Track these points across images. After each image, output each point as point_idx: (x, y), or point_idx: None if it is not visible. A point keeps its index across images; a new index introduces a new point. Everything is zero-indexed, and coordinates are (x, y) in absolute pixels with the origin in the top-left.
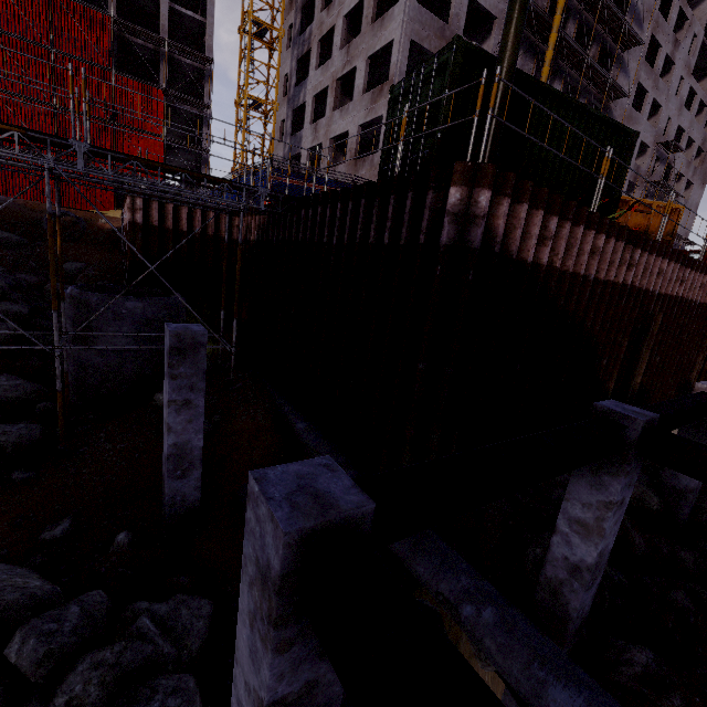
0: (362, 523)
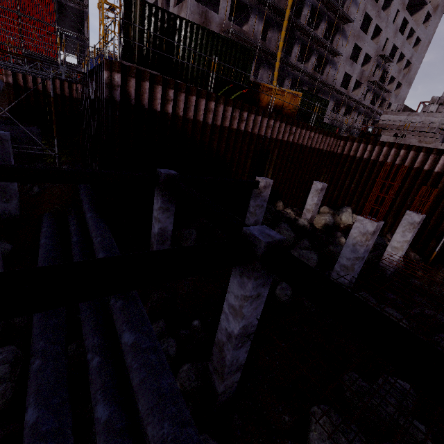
0: None
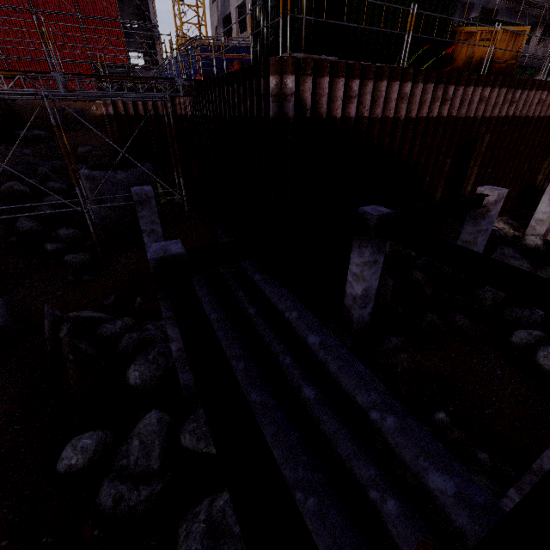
0: (182, 258)
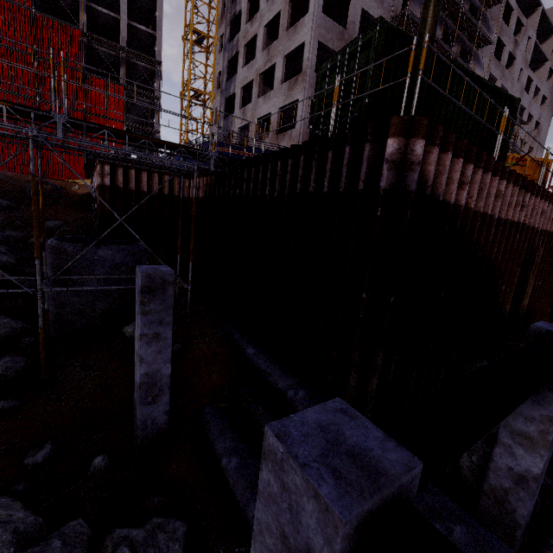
0: (410, 487)
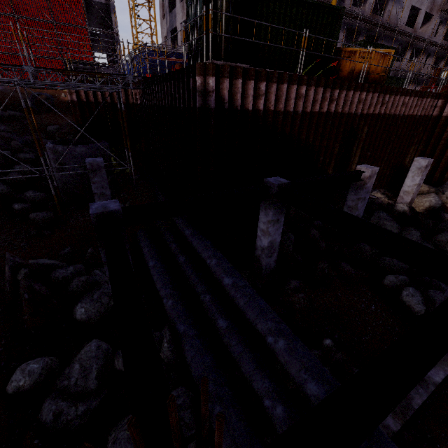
0: (119, 214)
